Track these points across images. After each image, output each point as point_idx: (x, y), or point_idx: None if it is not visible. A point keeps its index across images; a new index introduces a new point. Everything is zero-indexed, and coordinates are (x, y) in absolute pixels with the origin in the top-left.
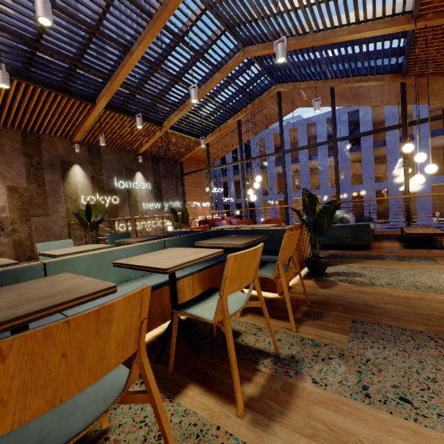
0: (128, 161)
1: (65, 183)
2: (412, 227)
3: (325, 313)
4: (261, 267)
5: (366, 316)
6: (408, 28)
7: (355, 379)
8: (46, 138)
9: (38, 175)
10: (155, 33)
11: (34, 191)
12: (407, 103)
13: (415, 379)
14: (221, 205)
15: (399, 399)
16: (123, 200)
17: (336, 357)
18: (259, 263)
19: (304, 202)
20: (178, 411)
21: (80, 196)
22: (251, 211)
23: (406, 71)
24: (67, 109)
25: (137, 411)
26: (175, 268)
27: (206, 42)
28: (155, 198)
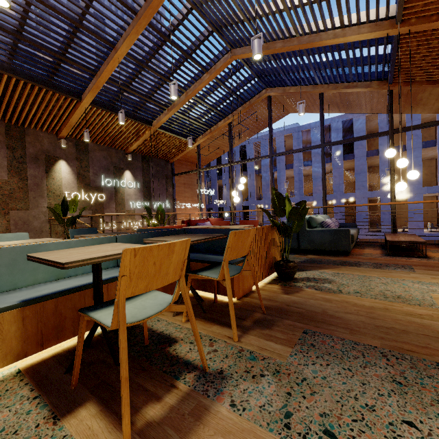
0: (117, 159)
1: (49, 178)
2: (395, 235)
3: (278, 322)
4: (213, 268)
5: (321, 326)
6: (392, 33)
7: (280, 403)
8: (32, 132)
9: (20, 168)
10: (140, 30)
11: (15, 184)
12: (396, 111)
13: (351, 406)
14: (216, 207)
15: (323, 433)
16: (109, 198)
17: (269, 374)
18: (184, 262)
19: (273, 202)
20: (55, 437)
21: (64, 192)
22: (245, 215)
23: (393, 78)
24: (52, 103)
25: (8, 435)
26: (78, 262)
27: (193, 42)
28: (143, 197)
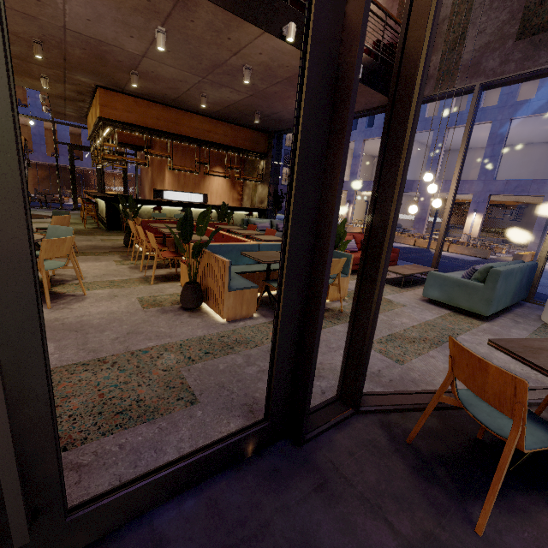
0: None
1: None
2: None
3: None
4: None
5: None
6: None
7: None
8: None
9: None
10: None
11: None
12: None
13: None
14: None
15: None
16: None
17: None
18: None
19: None
20: None
21: None
22: None
23: None
24: None
25: None
26: None
27: None
28: None
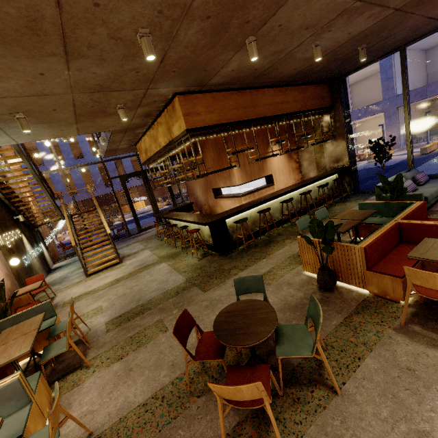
0: None
1: None
2: None
3: None
4: None
5: None
6: None
7: None
8: None
9: None
10: None
11: None
12: None
13: None
14: None
15: None
16: None
17: None
18: None
19: None
20: None
21: None
22: None
23: None
24: None
25: None
26: None
27: None
28: None
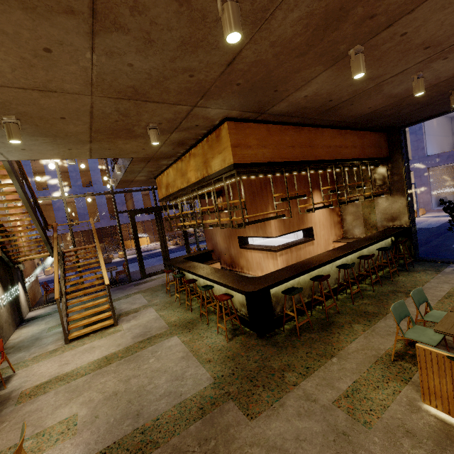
0: None
1: None
2: None
3: None
4: None
5: None
6: None
7: None
8: None
9: None
10: None
11: None
12: None
13: None
14: None
15: None
16: None
17: None
18: None
19: None
20: None
21: None
22: None
23: None
24: None
25: None
26: None
27: None
28: None
